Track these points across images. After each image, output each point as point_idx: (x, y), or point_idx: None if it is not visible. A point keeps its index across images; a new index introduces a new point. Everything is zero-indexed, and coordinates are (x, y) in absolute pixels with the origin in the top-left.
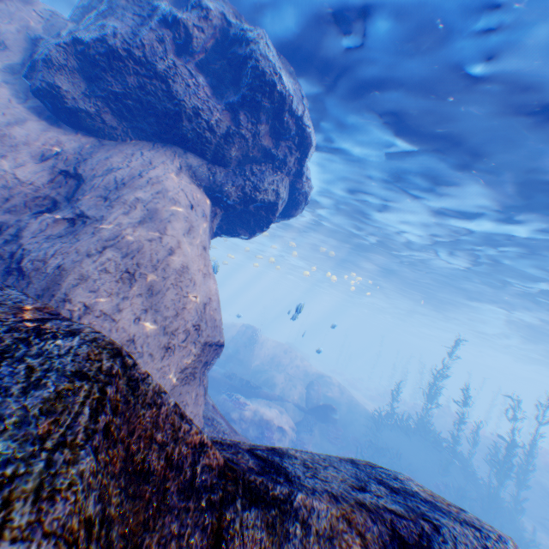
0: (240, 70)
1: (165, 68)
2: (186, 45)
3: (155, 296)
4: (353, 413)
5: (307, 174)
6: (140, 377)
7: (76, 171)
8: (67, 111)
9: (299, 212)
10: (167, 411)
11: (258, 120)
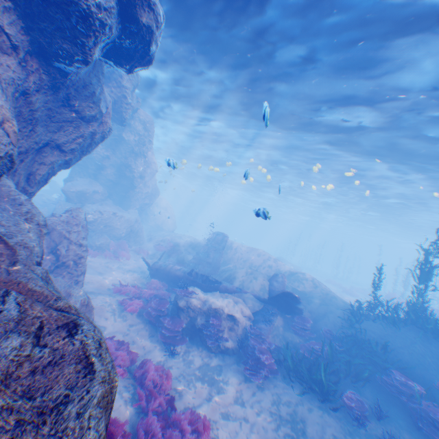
0: None
1: None
2: None
3: None
4: (327, 305)
5: None
6: None
7: None
8: None
9: (147, 17)
10: None
11: None
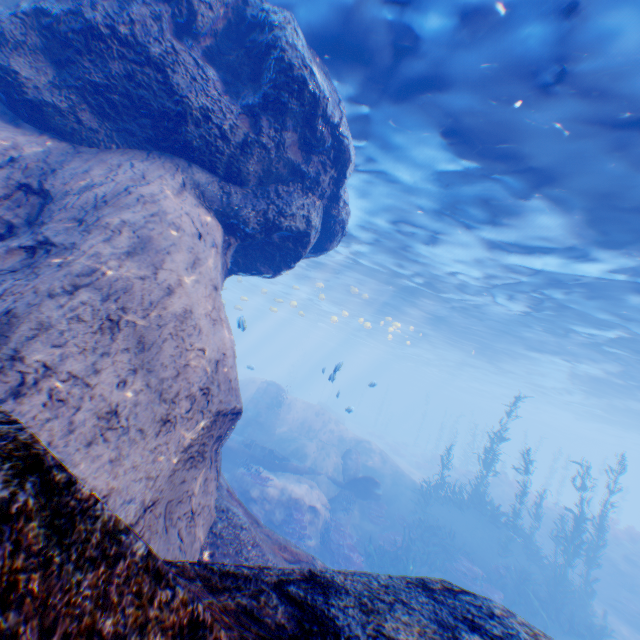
0: (261, 62)
1: (163, 53)
2: (190, 26)
3: (148, 351)
4: (398, 485)
5: (345, 198)
6: (78, 506)
7: (41, 186)
8: (28, 106)
9: (335, 245)
10: (129, 568)
11: (284, 127)
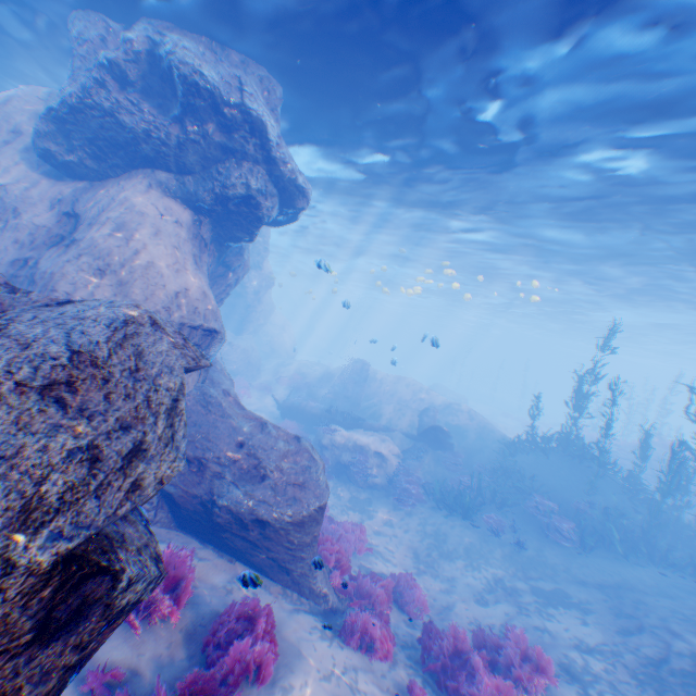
0: (173, 83)
1: (111, 106)
2: (126, 79)
3: (125, 286)
4: (484, 440)
5: (284, 159)
6: None
7: (74, 211)
8: (63, 168)
9: (300, 202)
10: None
11: (203, 122)
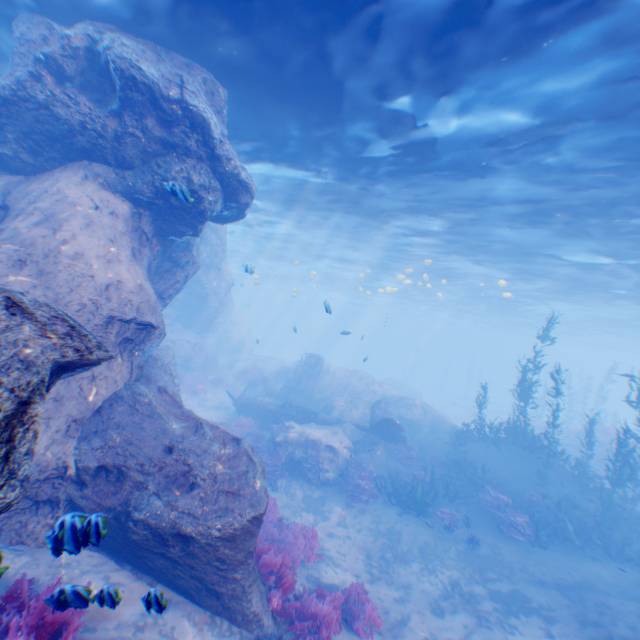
0: (111, 78)
1: (46, 98)
2: (64, 74)
3: (48, 277)
4: (435, 431)
5: (227, 155)
6: None
7: (4, 203)
8: None
9: (245, 198)
10: None
11: (142, 116)
